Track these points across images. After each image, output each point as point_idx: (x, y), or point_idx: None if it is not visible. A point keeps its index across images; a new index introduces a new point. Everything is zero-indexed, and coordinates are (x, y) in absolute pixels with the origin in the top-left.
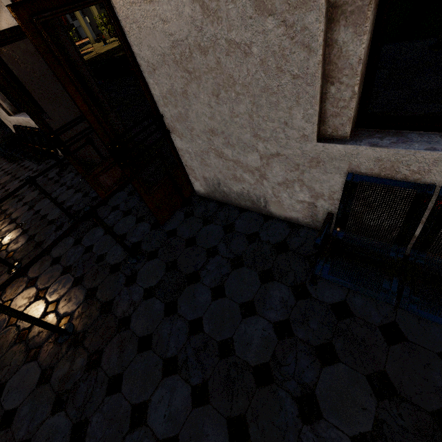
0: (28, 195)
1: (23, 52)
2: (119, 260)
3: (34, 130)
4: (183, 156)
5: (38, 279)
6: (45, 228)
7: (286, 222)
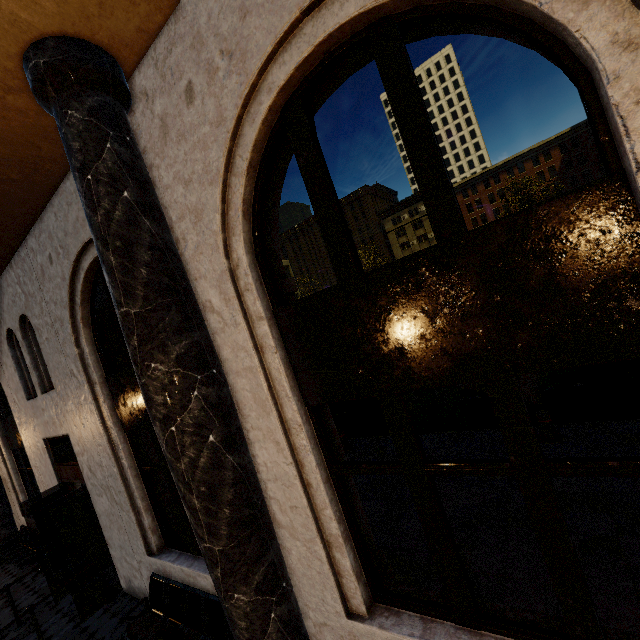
0: None
1: (52, 490)
2: None
3: (36, 532)
4: (114, 560)
5: None
6: None
7: None
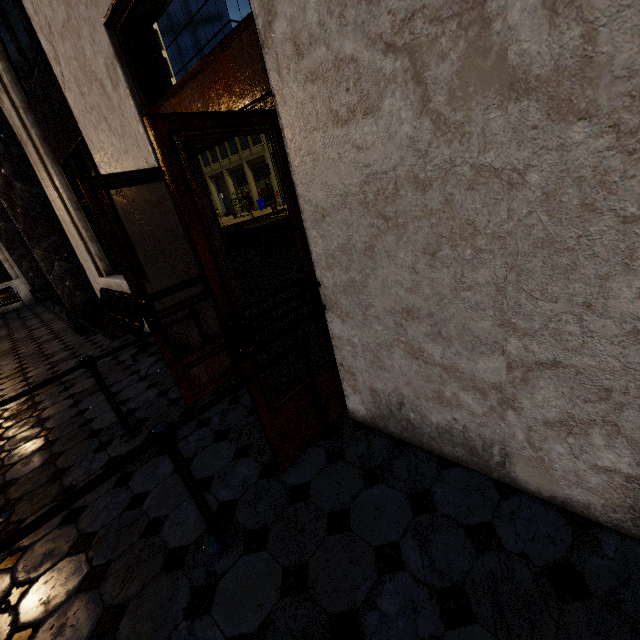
0: (81, 382)
1: (145, 201)
2: (188, 540)
3: (124, 295)
4: (339, 349)
5: (24, 554)
6: (81, 443)
7: (556, 507)
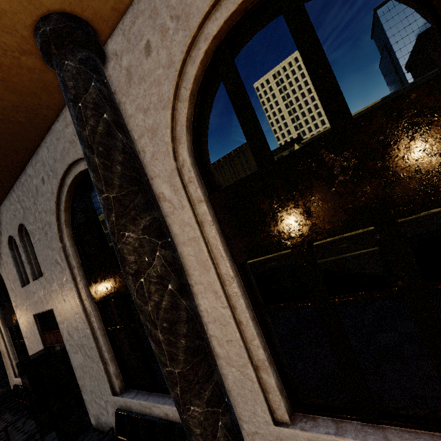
0: None
1: (39, 354)
2: None
3: (26, 388)
4: (86, 402)
5: None
6: None
7: None
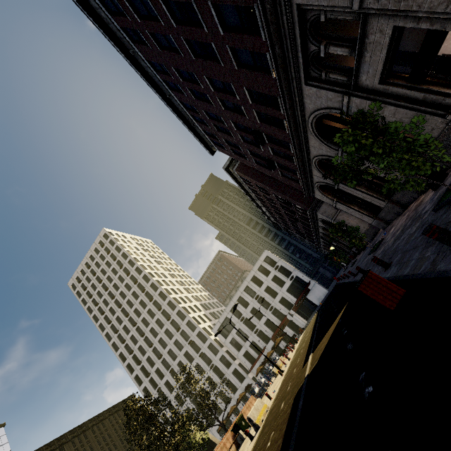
0: None
1: None
2: None
3: None
4: None
5: None
6: None
7: None
